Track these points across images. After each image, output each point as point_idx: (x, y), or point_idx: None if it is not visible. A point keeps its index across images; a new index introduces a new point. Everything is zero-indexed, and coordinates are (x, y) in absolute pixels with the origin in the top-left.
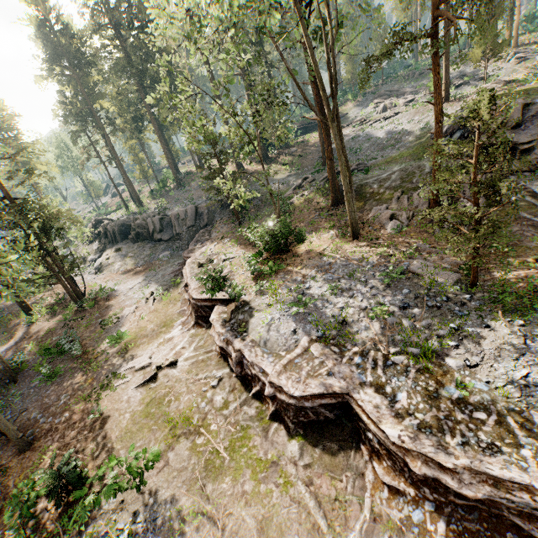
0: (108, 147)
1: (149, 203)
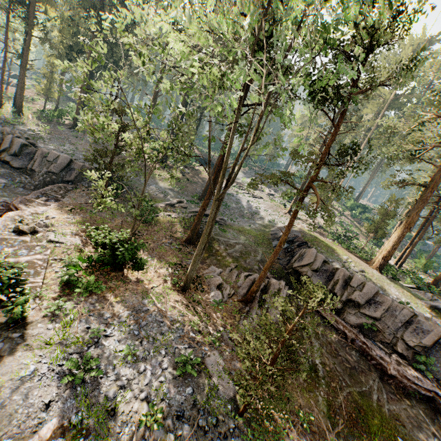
0: (25, 44)
1: (29, 119)
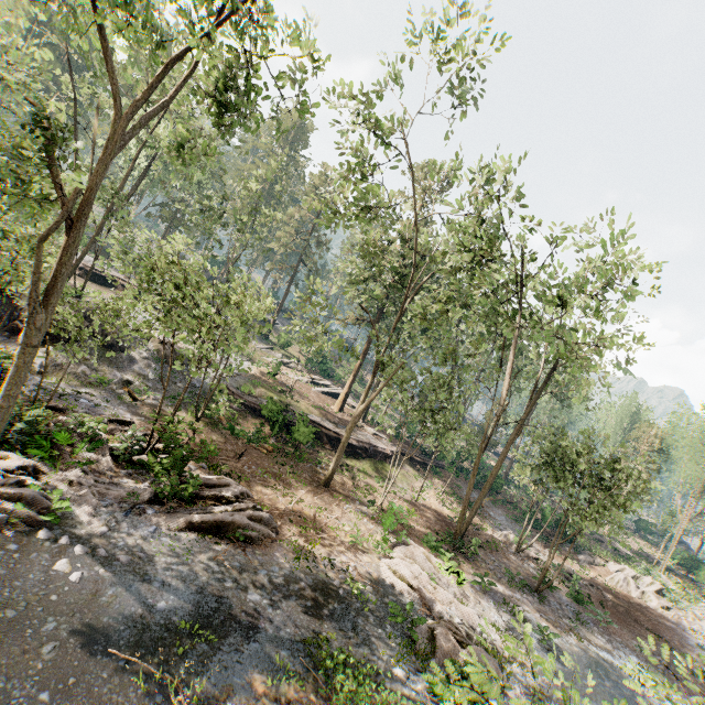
0: None
1: None
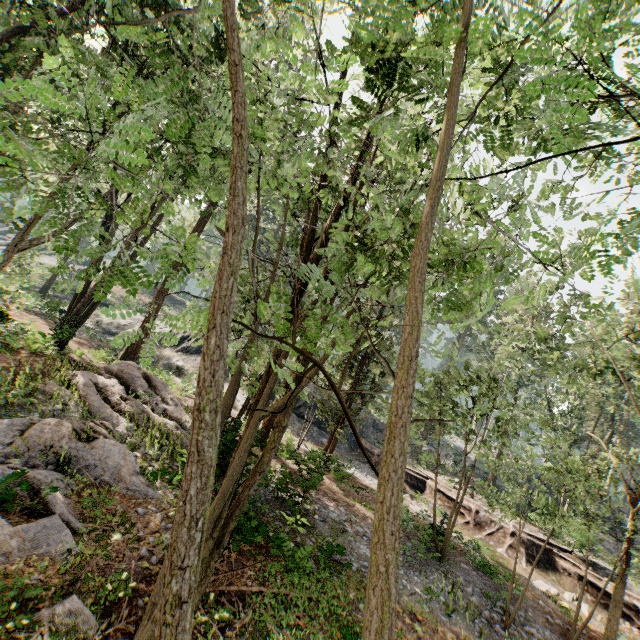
0: None
1: None
